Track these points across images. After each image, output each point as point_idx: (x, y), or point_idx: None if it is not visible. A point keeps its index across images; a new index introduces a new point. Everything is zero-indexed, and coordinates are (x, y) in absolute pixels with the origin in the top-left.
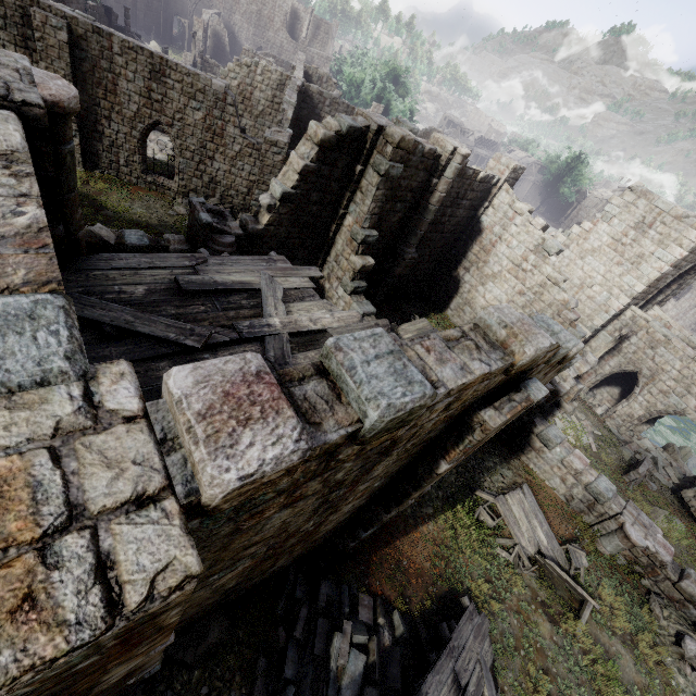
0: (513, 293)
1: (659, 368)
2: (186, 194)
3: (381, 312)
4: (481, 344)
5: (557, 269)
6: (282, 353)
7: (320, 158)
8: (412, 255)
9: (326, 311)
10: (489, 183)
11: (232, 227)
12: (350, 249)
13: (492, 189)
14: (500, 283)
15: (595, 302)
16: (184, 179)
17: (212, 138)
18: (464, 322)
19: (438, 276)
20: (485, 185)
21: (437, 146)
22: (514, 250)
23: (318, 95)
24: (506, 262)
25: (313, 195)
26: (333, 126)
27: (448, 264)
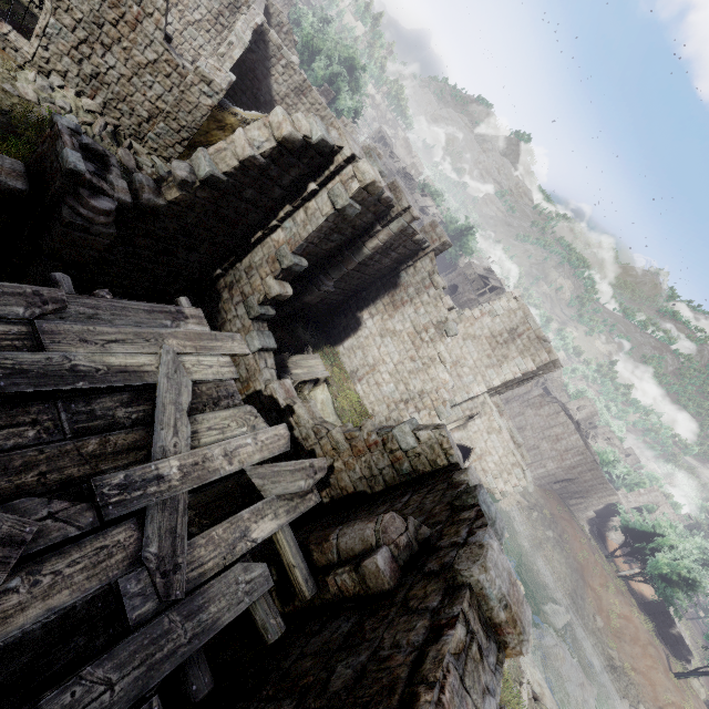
0: (406, 356)
1: (488, 450)
2: (45, 71)
3: (275, 333)
4: (481, 639)
5: (449, 350)
6: (172, 544)
7: (273, 155)
8: (329, 288)
9: (248, 429)
10: (420, 245)
11: (116, 187)
12: (270, 269)
13: (419, 252)
14: (398, 342)
15: (462, 381)
16: (48, 50)
17: (116, 21)
18: (353, 365)
19: (342, 310)
20: (416, 246)
21: (393, 194)
22: (420, 317)
23: (275, 46)
24: (409, 325)
25: (248, 191)
26: (303, 128)
27: (356, 302)
